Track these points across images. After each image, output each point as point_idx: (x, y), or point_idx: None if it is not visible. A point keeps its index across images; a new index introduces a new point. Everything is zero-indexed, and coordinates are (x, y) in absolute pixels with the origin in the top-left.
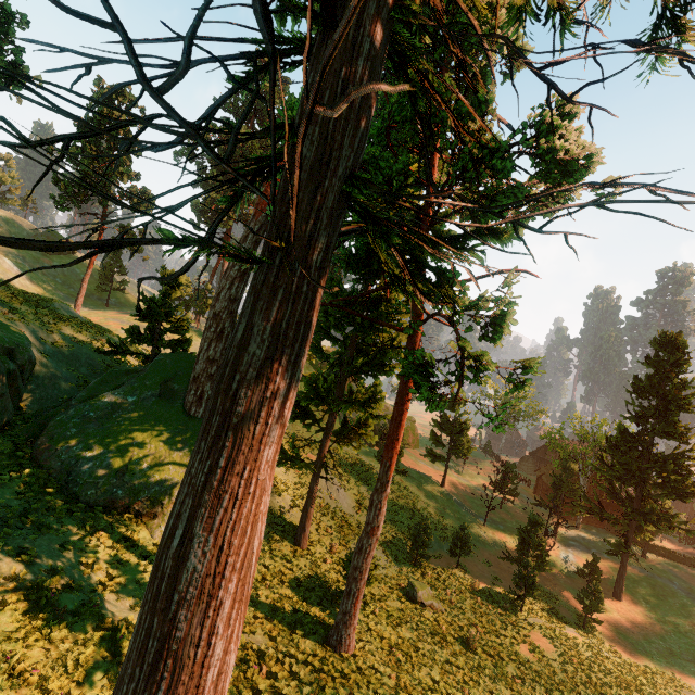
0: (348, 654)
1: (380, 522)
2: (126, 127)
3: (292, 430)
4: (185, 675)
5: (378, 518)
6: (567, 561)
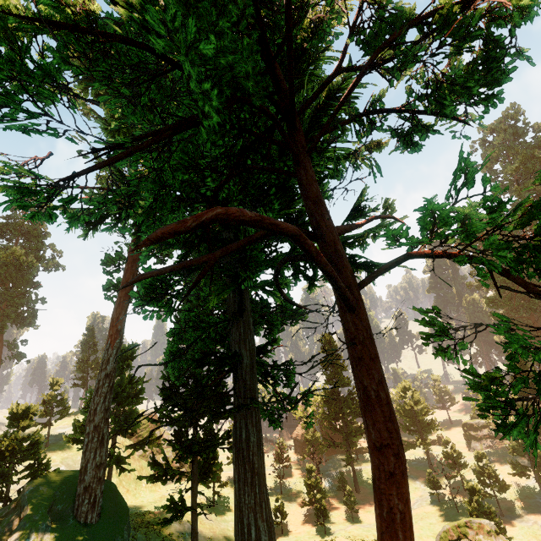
0: None
1: None
2: None
3: None
4: None
5: None
6: (330, 487)
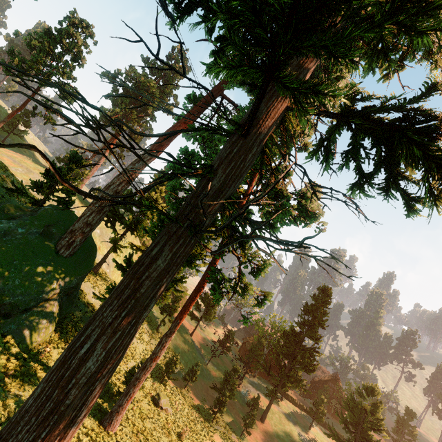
0: (112, 432)
1: (161, 354)
2: (80, 47)
3: (111, 275)
4: (62, 425)
5: (161, 351)
6: (243, 396)
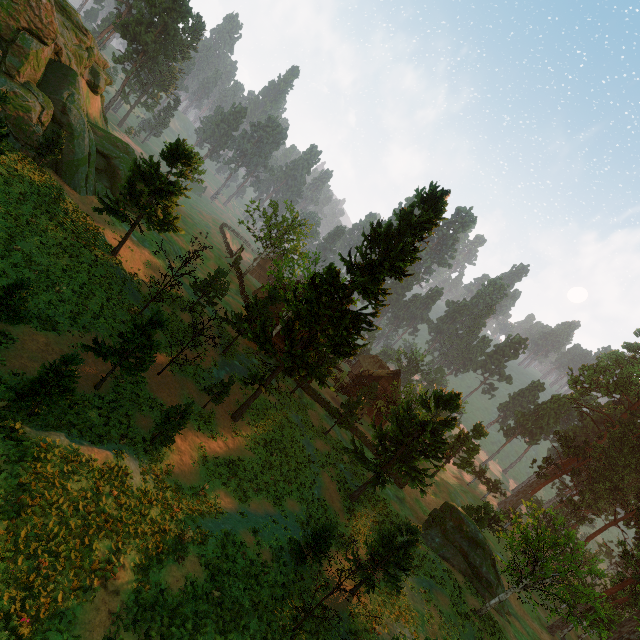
0: None
1: None
2: None
3: None
4: None
5: None
6: (213, 377)
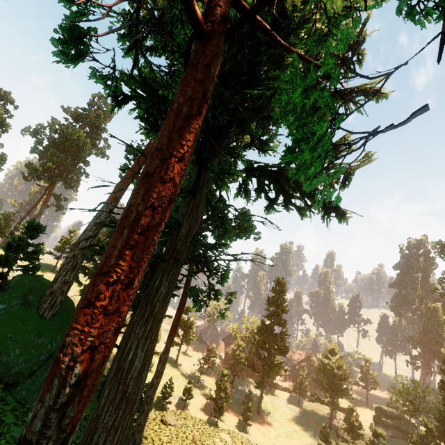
0: None
1: (164, 369)
2: (1, 114)
3: None
4: (129, 405)
5: (163, 367)
6: (237, 398)
